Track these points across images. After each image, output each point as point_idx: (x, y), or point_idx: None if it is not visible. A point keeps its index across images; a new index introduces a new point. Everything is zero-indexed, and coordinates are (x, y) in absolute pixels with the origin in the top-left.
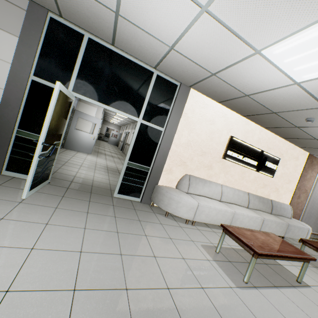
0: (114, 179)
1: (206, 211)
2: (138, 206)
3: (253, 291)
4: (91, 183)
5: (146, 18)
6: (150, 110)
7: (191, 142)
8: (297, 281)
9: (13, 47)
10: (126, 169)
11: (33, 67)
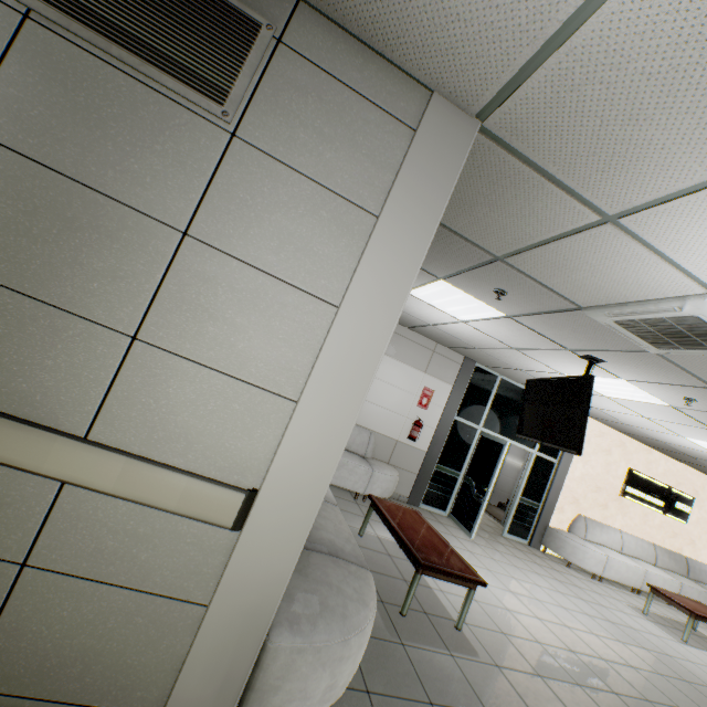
0: None
1: (616, 566)
2: (534, 551)
3: (693, 648)
4: None
5: None
6: None
7: (585, 476)
8: None
9: (447, 394)
10: (517, 505)
11: (457, 408)
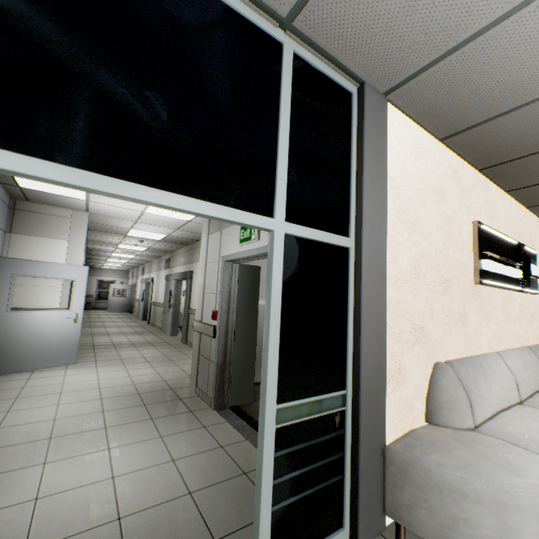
0: (183, 443)
1: None
2: None
3: None
4: None
5: None
6: (301, 182)
7: (420, 263)
8: None
9: None
10: (275, 444)
11: None
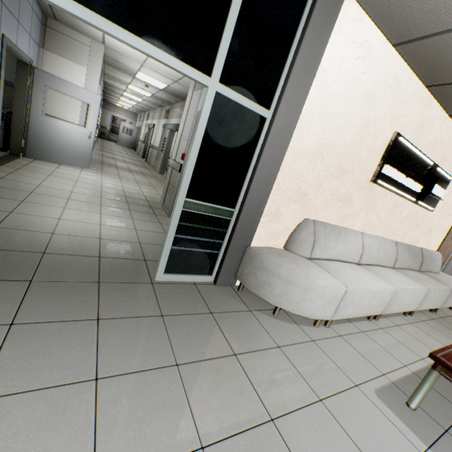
0: (144, 225)
1: (356, 300)
2: (215, 299)
3: None
4: (95, 249)
5: None
6: (241, 54)
7: (324, 148)
8: None
9: None
10: (181, 218)
11: None
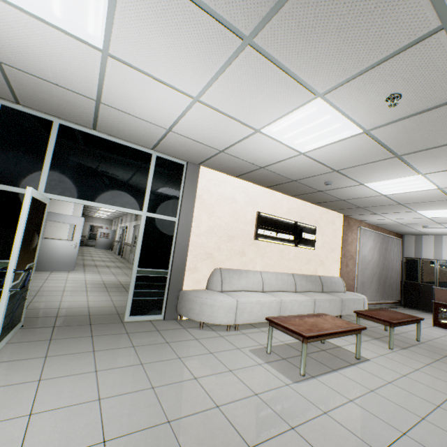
0: (118, 298)
1: (249, 308)
2: (162, 325)
3: (311, 381)
4: (86, 312)
5: (135, 105)
6: (156, 199)
7: (214, 228)
8: (356, 358)
9: None
10: (136, 280)
11: None
